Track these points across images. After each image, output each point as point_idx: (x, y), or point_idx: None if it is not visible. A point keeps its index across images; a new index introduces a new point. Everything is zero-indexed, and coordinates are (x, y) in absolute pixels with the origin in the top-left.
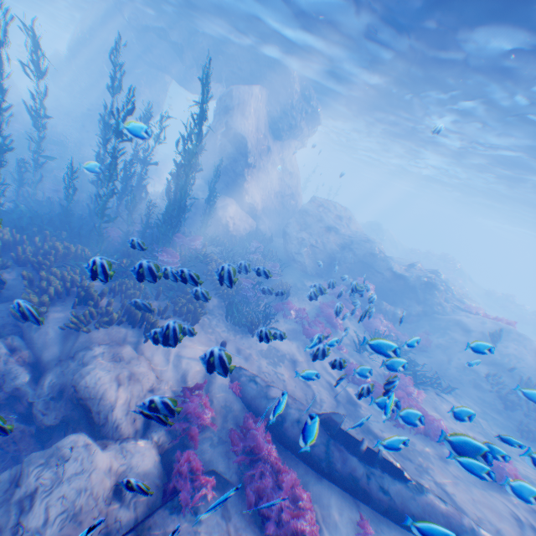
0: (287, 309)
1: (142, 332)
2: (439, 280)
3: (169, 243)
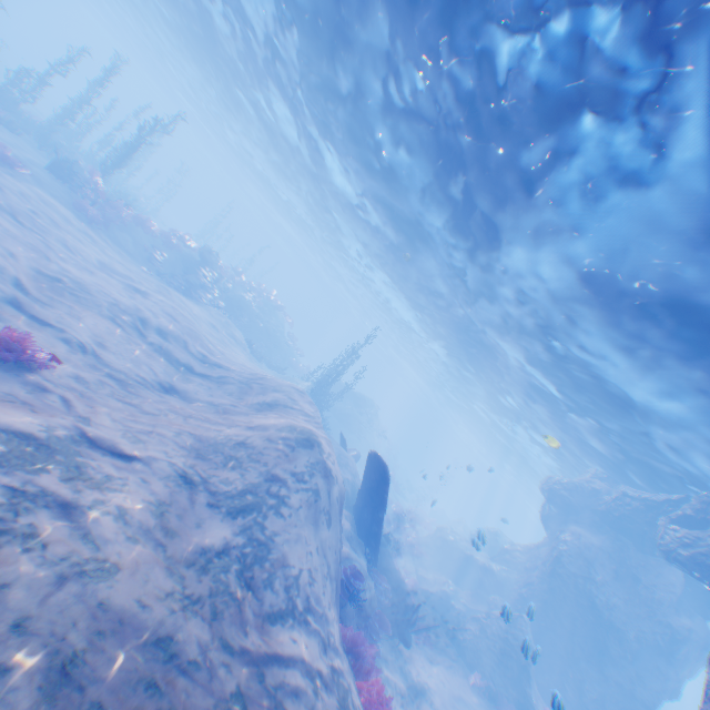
0: None
1: None
2: None
3: None
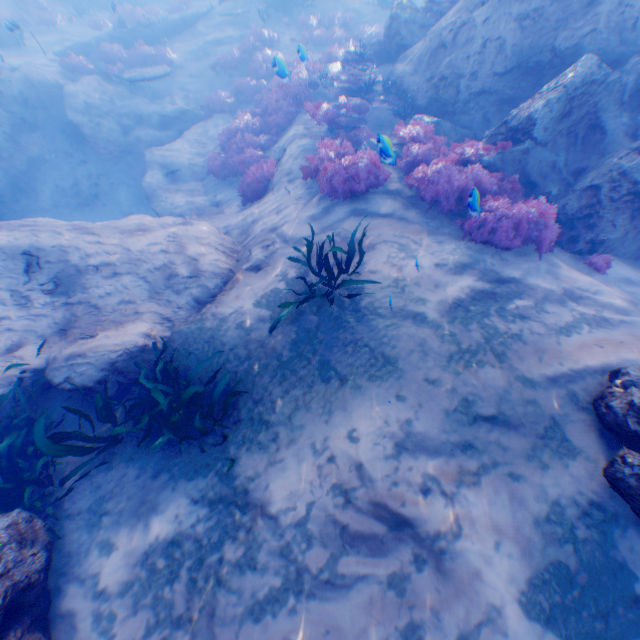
0: None
1: None
2: None
3: None
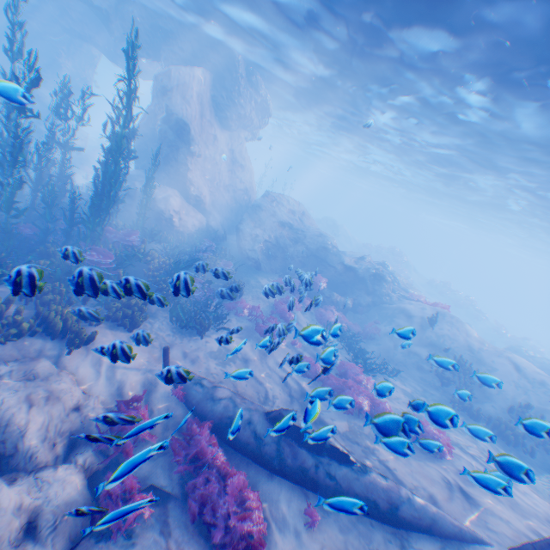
0: (240, 307)
1: (65, 344)
2: (386, 272)
3: (100, 240)
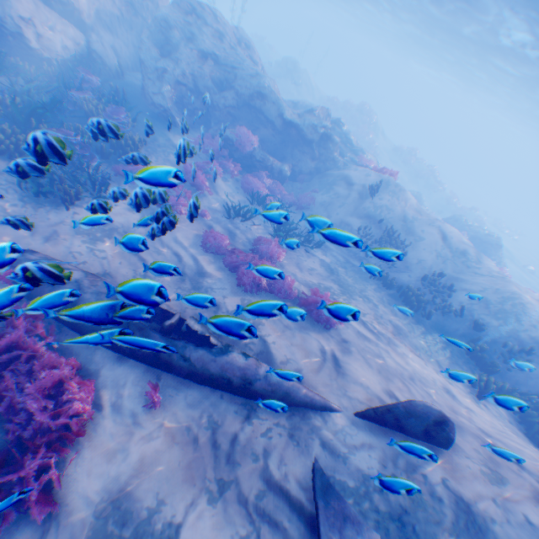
0: None
1: None
2: (339, 132)
3: None
